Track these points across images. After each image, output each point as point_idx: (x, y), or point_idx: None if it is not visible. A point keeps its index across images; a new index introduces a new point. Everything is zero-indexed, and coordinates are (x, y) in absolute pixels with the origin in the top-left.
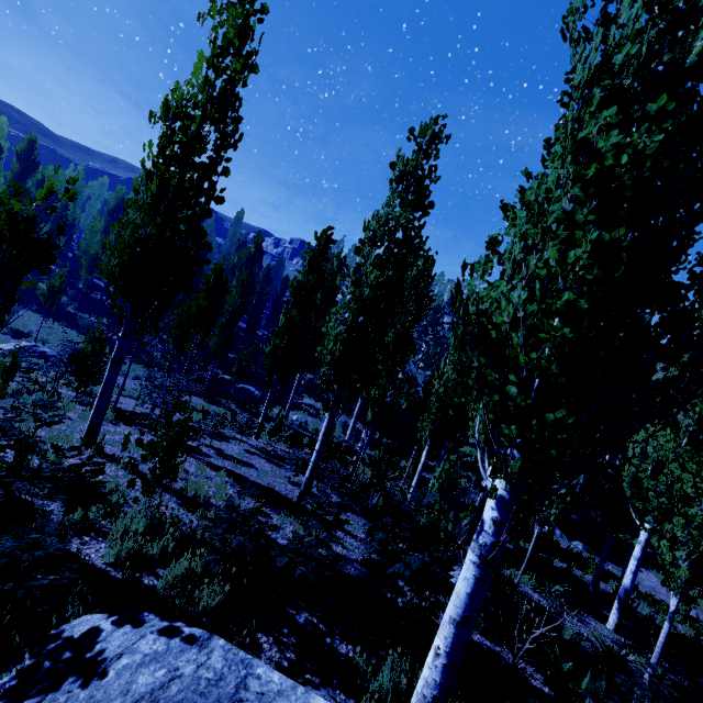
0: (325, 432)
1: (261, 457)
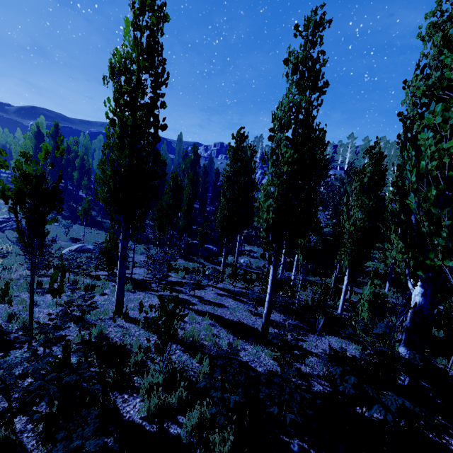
0: (272, 279)
1: (228, 297)
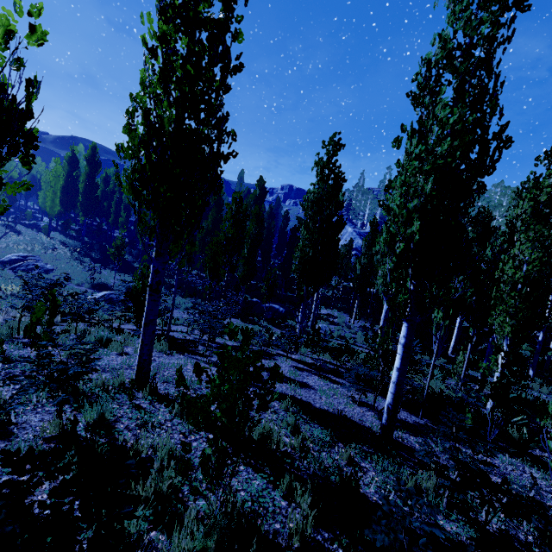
0: (406, 343)
1: (311, 373)
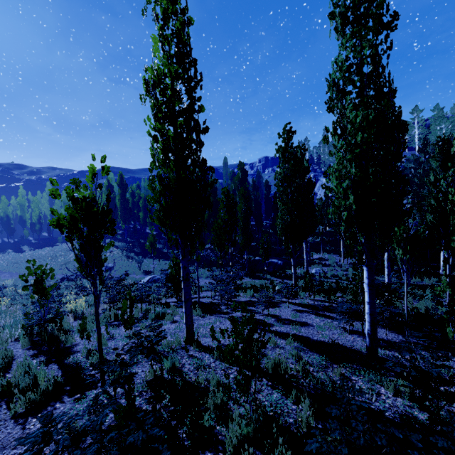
0: (369, 283)
1: (309, 313)
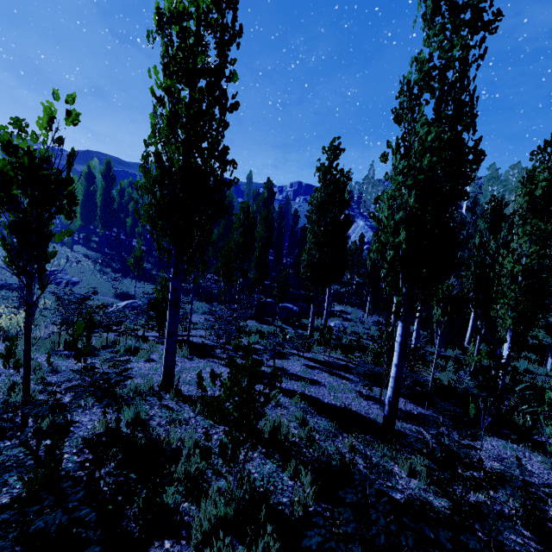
0: (402, 342)
1: (322, 370)
